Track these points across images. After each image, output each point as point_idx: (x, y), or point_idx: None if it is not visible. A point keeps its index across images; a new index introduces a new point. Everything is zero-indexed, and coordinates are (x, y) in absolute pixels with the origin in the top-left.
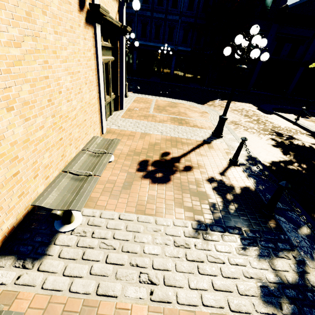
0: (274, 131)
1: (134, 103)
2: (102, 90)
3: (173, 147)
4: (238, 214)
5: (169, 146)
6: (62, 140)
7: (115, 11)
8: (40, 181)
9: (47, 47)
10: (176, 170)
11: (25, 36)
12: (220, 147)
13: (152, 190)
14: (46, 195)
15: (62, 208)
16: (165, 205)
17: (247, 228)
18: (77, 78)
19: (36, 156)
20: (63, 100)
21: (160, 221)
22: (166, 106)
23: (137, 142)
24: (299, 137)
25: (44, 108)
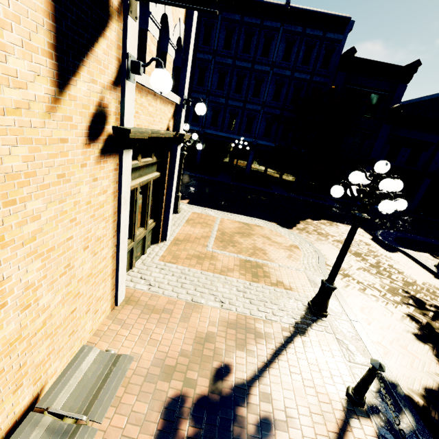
0: (409, 295)
1: (187, 225)
2: (124, 239)
3: (239, 347)
4: None
5: (232, 343)
6: None
7: (168, 117)
8: None
9: None
10: (241, 433)
11: None
12: (325, 346)
13: None
14: None
15: None
16: None
17: None
18: (61, 253)
19: None
20: (10, 314)
21: None
22: (235, 232)
23: (174, 332)
24: None
25: None
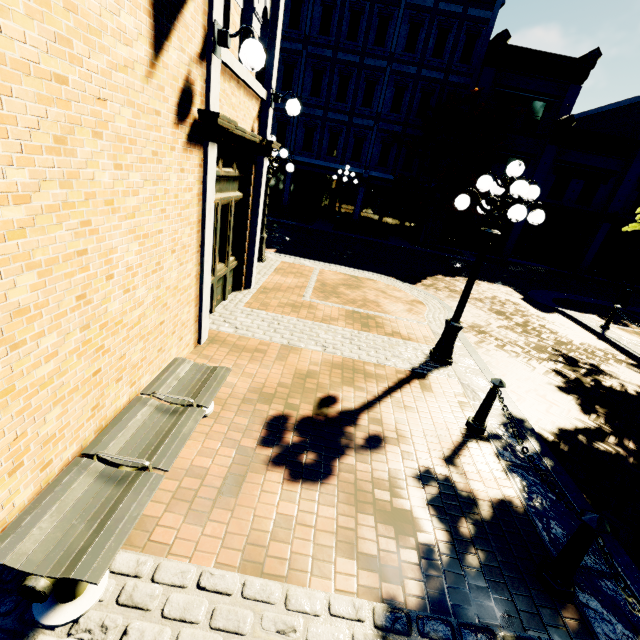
0: (559, 353)
1: (276, 274)
2: (208, 259)
3: (346, 384)
4: (487, 584)
5: (337, 381)
6: (99, 373)
7: (252, 116)
8: (24, 478)
9: (95, 195)
10: (349, 444)
11: (45, 181)
12: (446, 388)
13: (289, 499)
14: (23, 529)
15: (54, 571)
16: (313, 547)
17: (509, 631)
18: (153, 245)
19: (26, 421)
20: (116, 290)
21: (296, 598)
22: (340, 284)
23: (270, 369)
24: (613, 370)
25: (66, 313)
